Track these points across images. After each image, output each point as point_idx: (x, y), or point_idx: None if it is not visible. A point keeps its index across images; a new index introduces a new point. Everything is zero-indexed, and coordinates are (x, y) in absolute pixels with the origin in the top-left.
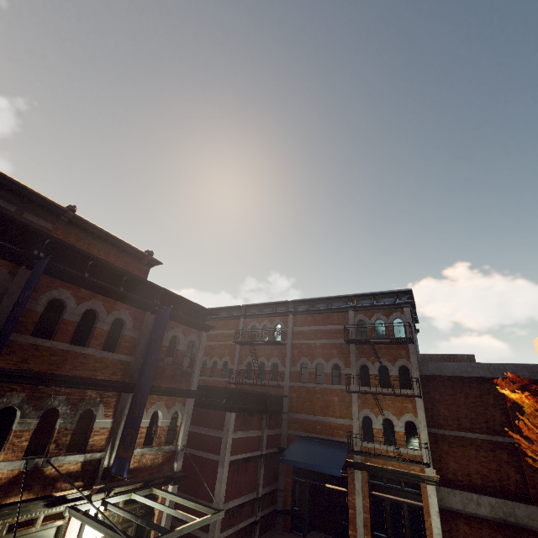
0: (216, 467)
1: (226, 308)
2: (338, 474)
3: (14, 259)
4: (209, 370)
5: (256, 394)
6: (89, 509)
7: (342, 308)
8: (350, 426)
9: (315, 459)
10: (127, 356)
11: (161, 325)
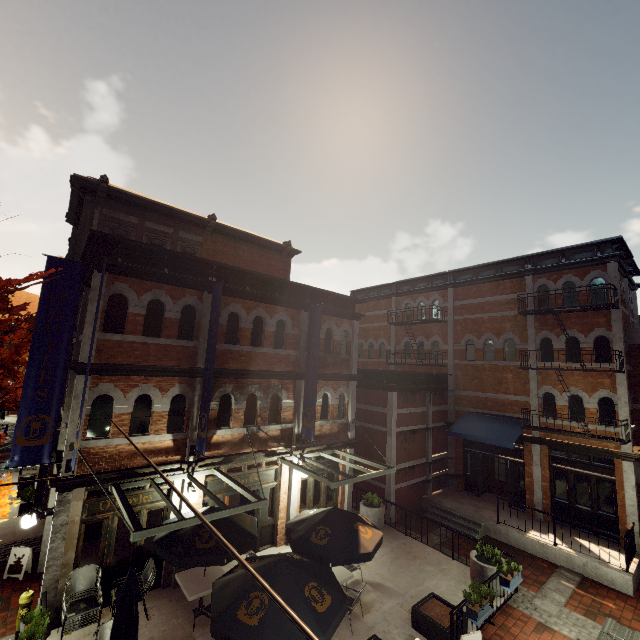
0: (385, 437)
1: (375, 288)
2: (510, 447)
3: (198, 287)
4: (366, 352)
5: (416, 375)
6: (292, 460)
7: (516, 274)
8: (526, 403)
9: (485, 433)
10: (293, 350)
11: (316, 322)
